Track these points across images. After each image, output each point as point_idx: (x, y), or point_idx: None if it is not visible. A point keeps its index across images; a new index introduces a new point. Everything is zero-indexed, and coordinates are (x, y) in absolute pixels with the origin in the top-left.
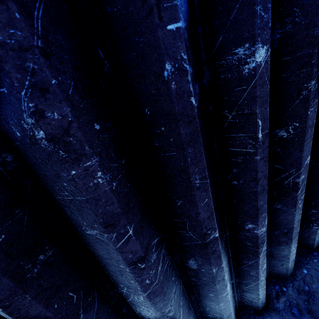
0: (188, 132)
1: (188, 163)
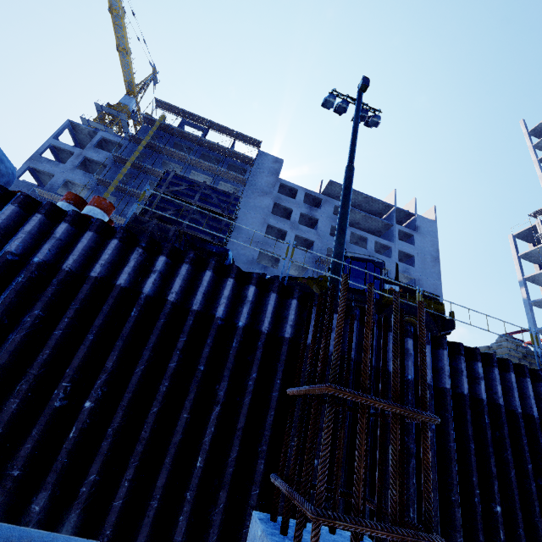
0: (479, 518)
1: (478, 527)
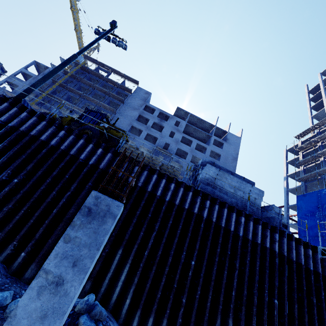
0: None
1: None
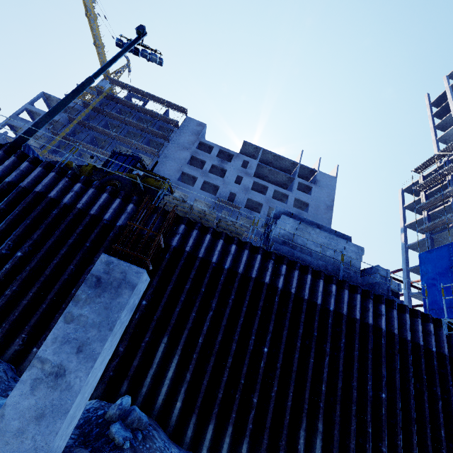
0: None
1: None
